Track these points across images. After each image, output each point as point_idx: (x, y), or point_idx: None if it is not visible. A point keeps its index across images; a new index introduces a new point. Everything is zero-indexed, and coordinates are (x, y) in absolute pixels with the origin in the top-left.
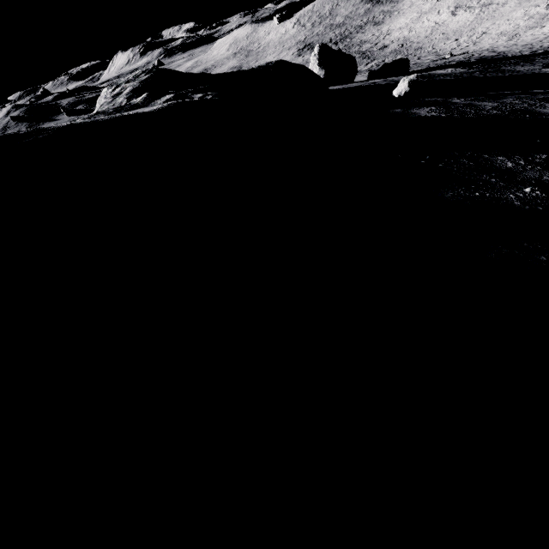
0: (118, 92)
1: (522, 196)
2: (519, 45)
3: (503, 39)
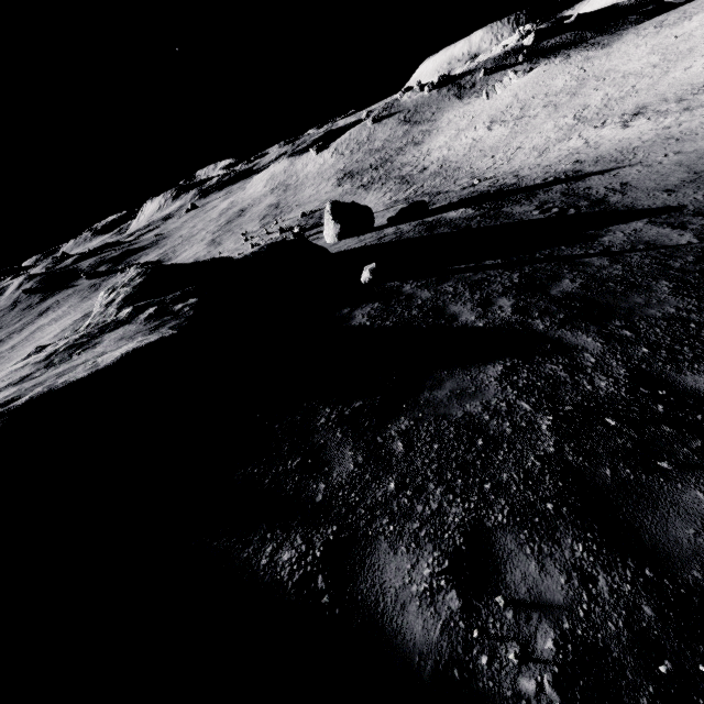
0: (112, 299)
1: (280, 470)
2: (541, 166)
3: (534, 154)
